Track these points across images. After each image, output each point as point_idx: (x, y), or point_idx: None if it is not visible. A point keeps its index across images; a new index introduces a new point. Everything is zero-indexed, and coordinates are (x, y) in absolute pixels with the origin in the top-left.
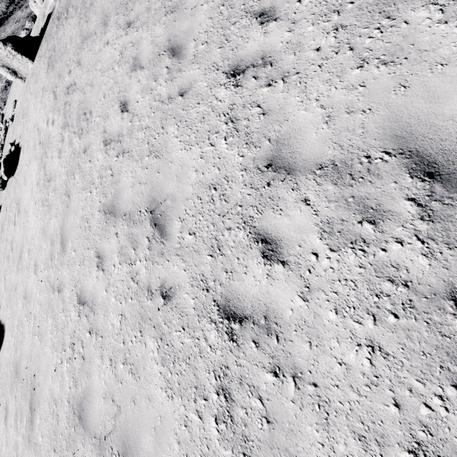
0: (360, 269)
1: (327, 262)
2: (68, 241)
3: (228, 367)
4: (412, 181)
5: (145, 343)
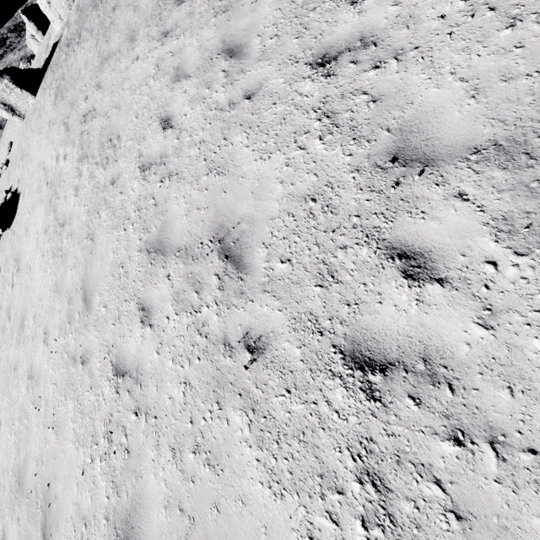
0: None
1: (514, 271)
2: (94, 295)
3: (372, 439)
4: None
5: (227, 419)
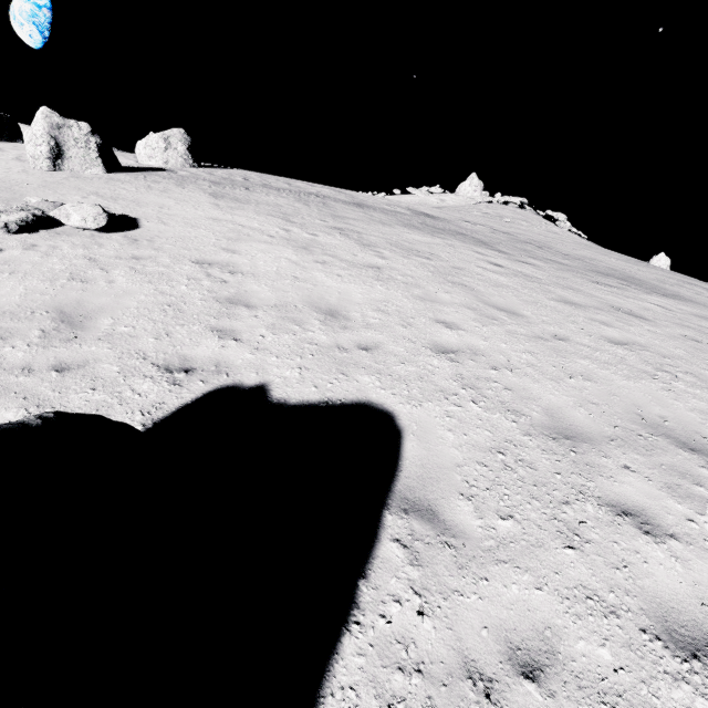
0: None
1: None
2: (517, 310)
3: None
4: None
5: None
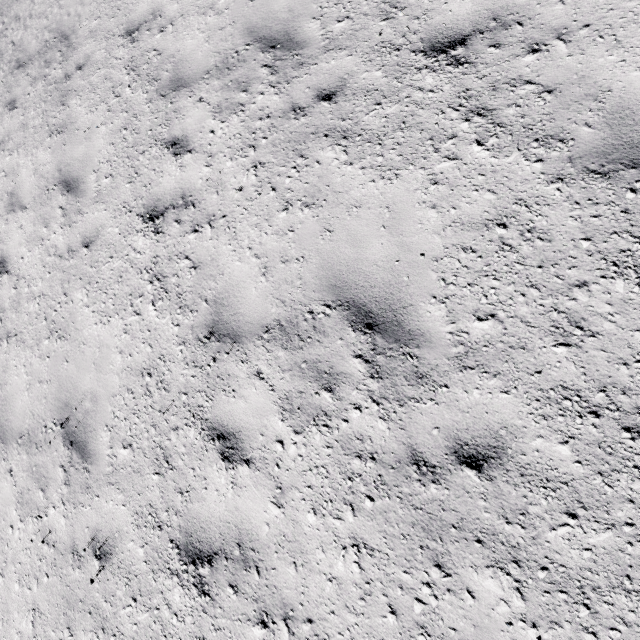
0: (329, 450)
1: (294, 449)
2: None
3: (204, 638)
4: (355, 335)
5: None
